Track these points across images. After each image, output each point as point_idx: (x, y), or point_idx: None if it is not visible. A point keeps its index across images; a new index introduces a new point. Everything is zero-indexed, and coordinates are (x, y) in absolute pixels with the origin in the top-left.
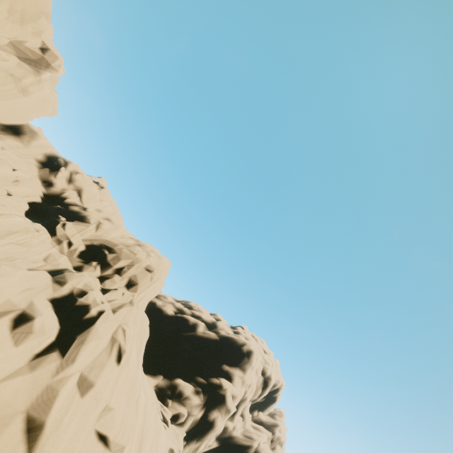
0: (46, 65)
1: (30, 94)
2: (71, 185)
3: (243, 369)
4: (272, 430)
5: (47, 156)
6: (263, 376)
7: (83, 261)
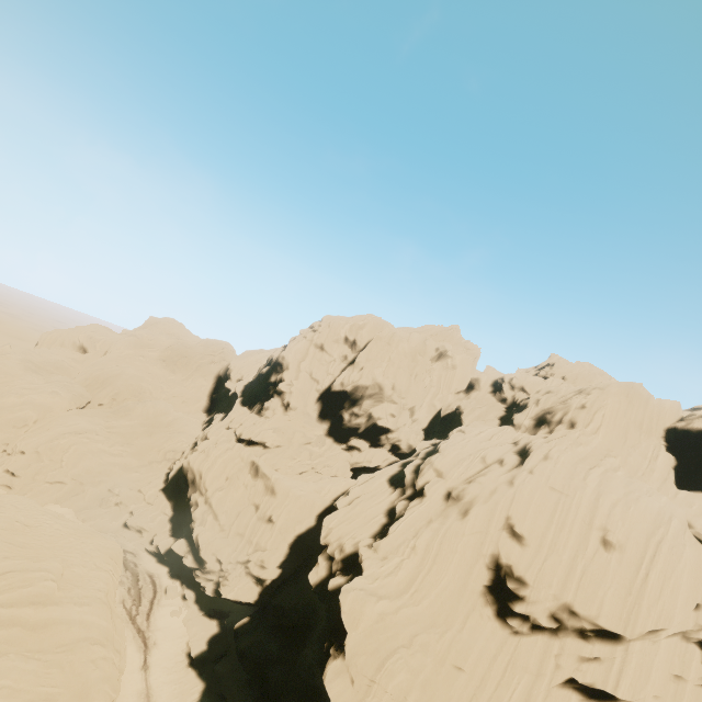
0: (445, 352)
1: (456, 366)
2: (514, 390)
3: None
4: None
5: (492, 386)
6: None
7: (537, 429)
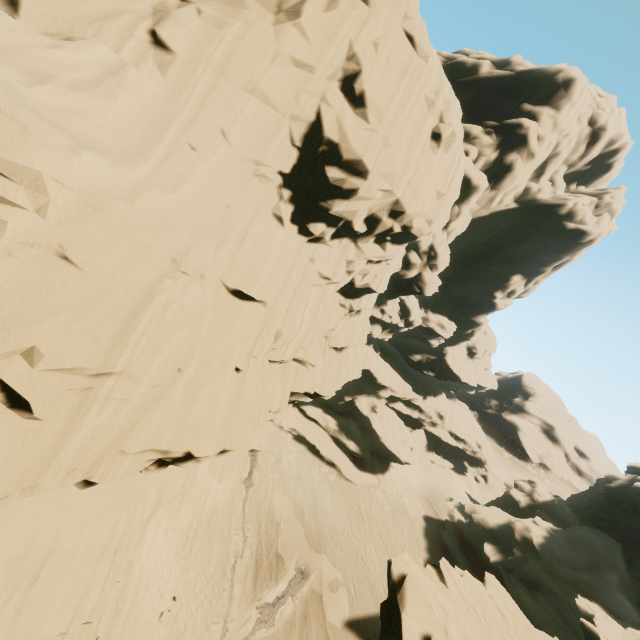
0: None
1: None
2: None
3: (556, 108)
4: (599, 197)
5: None
6: (591, 128)
7: None
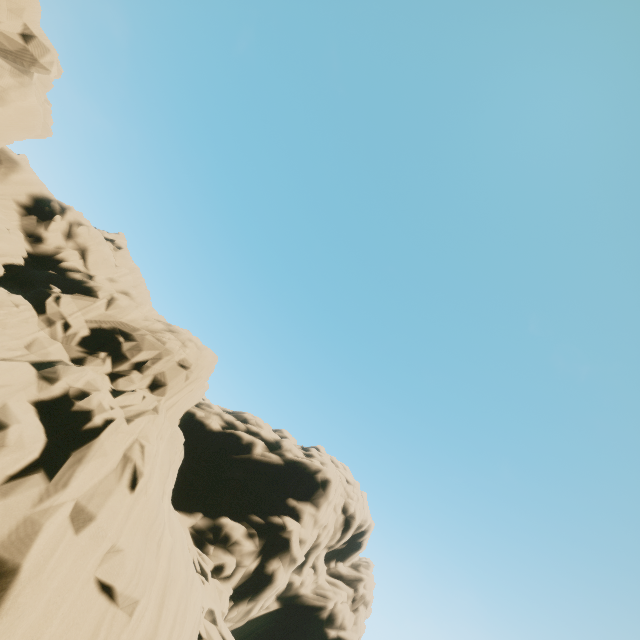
0: (30, 60)
1: (7, 103)
2: (70, 241)
3: (317, 505)
4: (355, 586)
5: (33, 198)
6: (344, 515)
7: (86, 351)
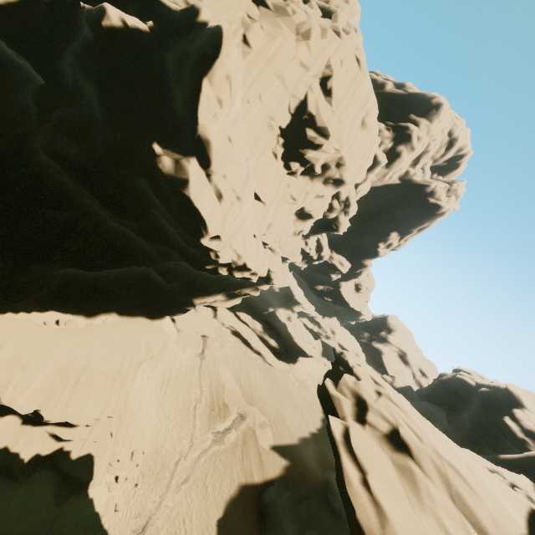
0: None
1: None
2: None
3: (430, 121)
4: (450, 184)
5: None
6: (449, 138)
7: None
